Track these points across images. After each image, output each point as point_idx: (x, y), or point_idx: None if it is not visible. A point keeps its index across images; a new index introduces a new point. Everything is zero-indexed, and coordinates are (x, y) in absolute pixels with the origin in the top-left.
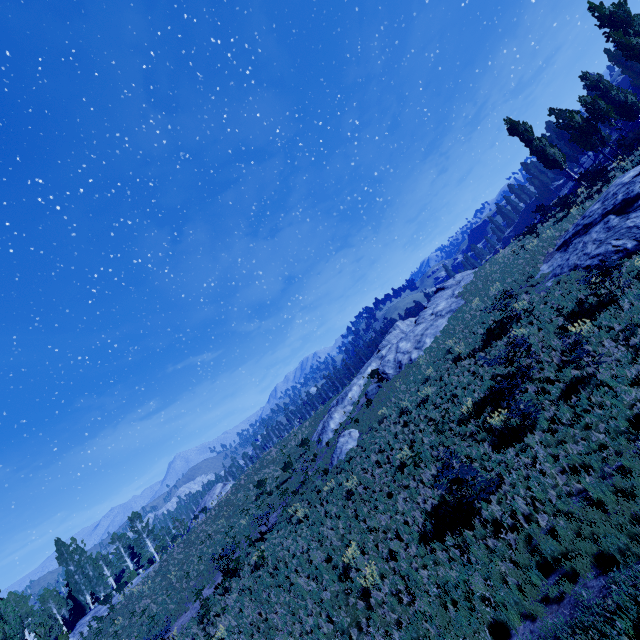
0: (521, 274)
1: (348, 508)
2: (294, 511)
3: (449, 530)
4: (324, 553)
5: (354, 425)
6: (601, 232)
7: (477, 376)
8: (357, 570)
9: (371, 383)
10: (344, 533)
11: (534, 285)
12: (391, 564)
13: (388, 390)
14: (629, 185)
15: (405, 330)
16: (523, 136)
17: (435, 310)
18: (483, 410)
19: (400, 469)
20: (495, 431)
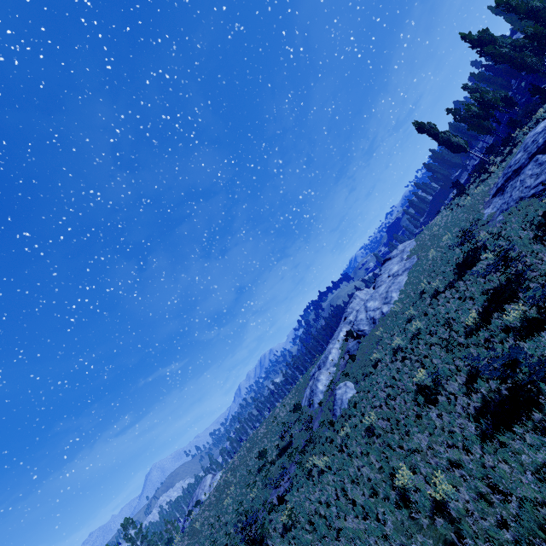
0: (467, 222)
1: (374, 444)
2: (312, 465)
3: (512, 421)
4: (365, 491)
5: (345, 379)
6: (534, 168)
7: (464, 299)
8: (416, 492)
9: (347, 345)
10: (380, 466)
11: (485, 224)
12: (456, 473)
13: (369, 343)
14: (545, 131)
15: (364, 298)
16: (430, 132)
17: (391, 273)
18: (488, 318)
19: (419, 392)
20: (513, 328)
